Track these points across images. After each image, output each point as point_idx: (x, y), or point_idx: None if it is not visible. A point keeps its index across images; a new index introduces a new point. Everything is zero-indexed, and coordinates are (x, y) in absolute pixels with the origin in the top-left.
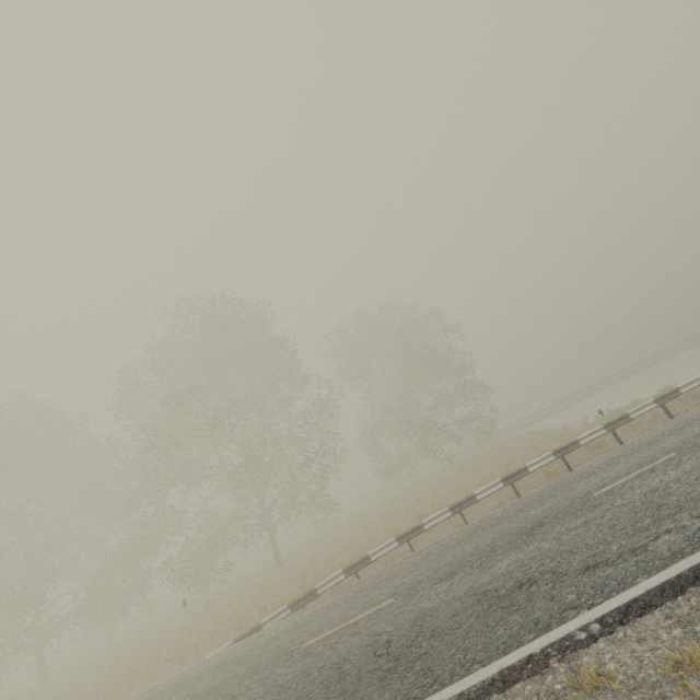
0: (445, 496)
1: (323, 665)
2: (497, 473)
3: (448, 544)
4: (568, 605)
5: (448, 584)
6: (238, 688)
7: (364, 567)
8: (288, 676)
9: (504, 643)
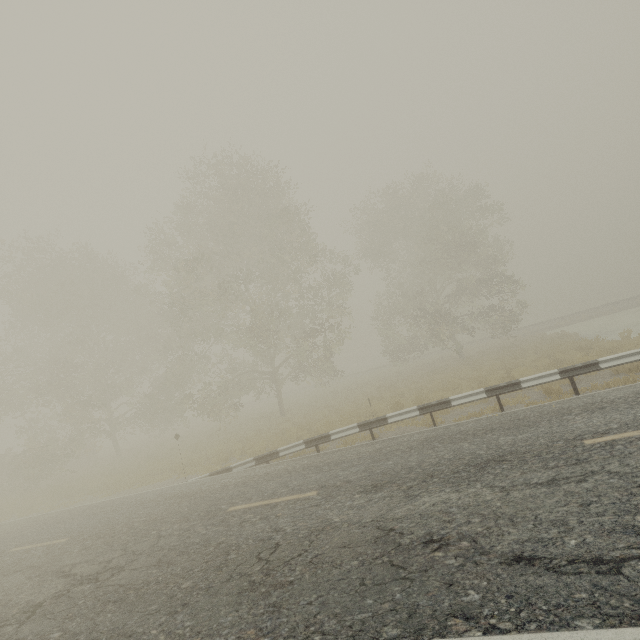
0: (435, 386)
1: (221, 542)
2: (494, 375)
3: (402, 445)
4: (462, 608)
5: (367, 500)
6: (168, 529)
7: (323, 443)
8: (197, 538)
9: (362, 623)
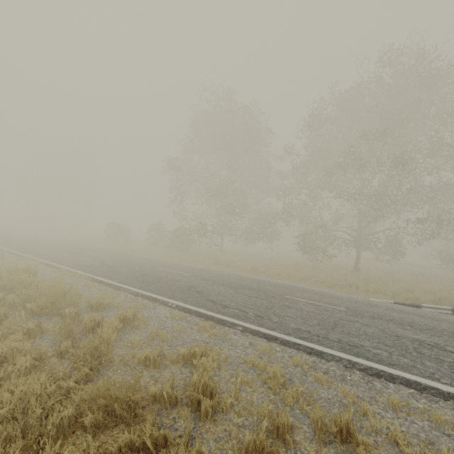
0: None
1: None
2: None
3: None
4: None
5: None
6: None
7: None
8: None
9: None
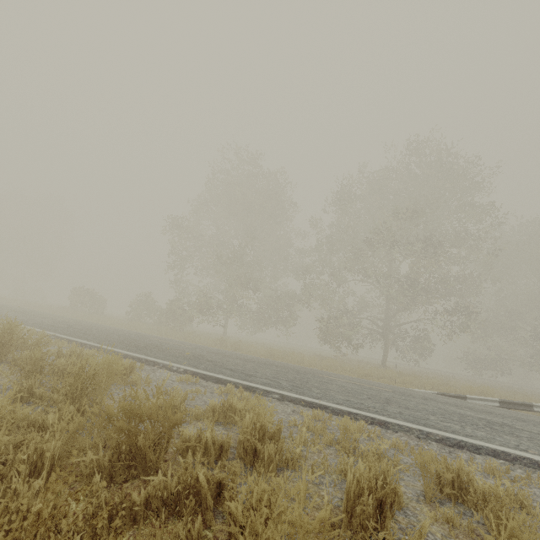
0: None
1: None
2: None
3: None
4: None
5: None
6: None
7: None
8: None
9: None
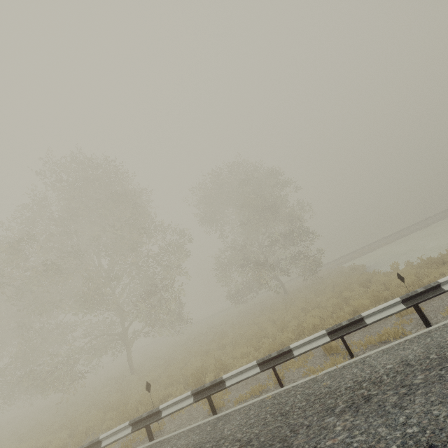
0: (250, 335)
1: None
2: (293, 321)
3: None
4: None
5: None
6: None
7: None
8: None
9: None
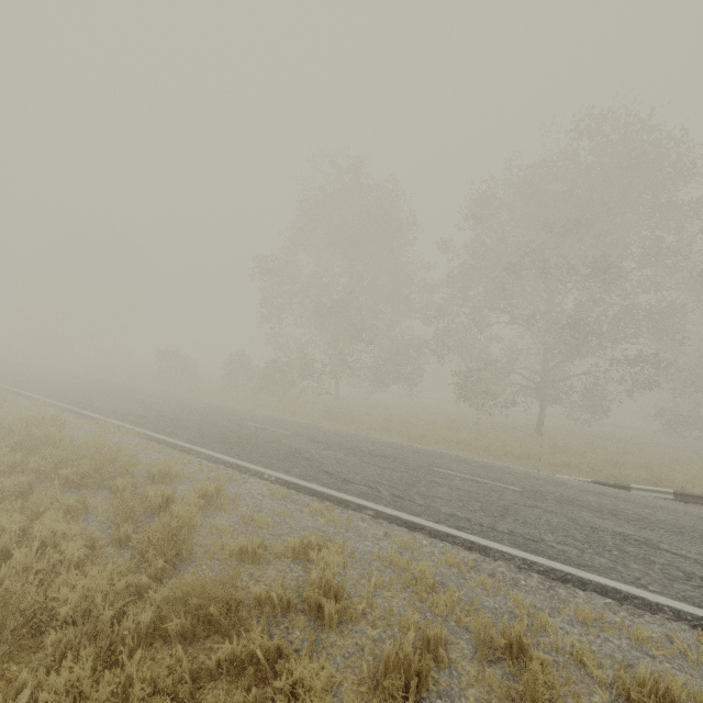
0: None
1: None
2: None
3: None
4: None
5: None
6: None
7: None
8: None
9: None
